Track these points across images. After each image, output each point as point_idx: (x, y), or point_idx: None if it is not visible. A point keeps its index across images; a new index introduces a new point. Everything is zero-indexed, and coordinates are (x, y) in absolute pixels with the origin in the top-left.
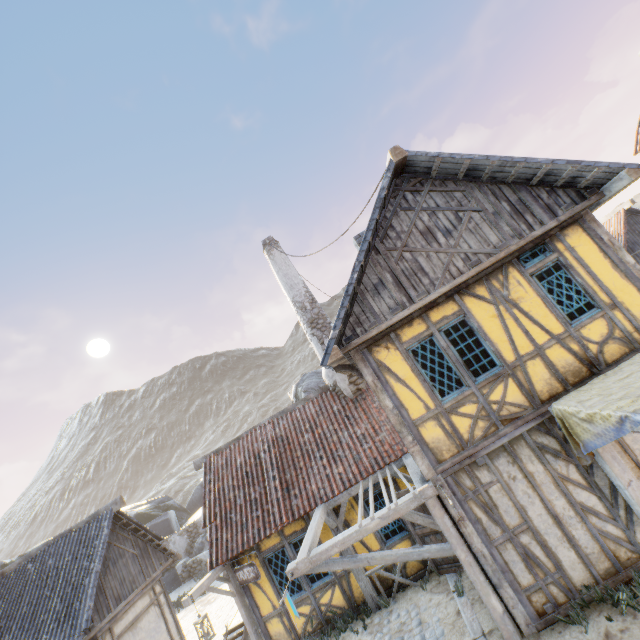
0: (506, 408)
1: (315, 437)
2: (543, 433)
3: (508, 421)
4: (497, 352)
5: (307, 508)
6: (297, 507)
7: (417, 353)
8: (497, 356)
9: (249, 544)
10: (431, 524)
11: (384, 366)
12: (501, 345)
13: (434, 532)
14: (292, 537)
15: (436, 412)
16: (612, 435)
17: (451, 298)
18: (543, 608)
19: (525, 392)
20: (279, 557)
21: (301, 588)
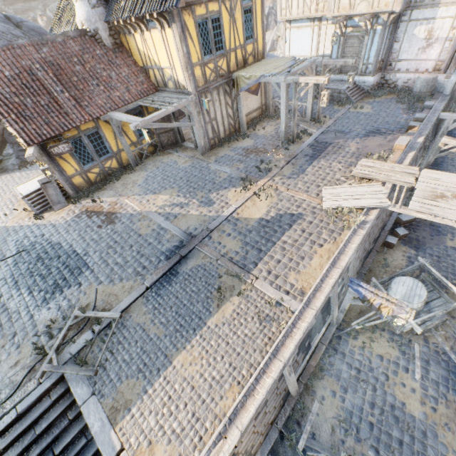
0: (221, 71)
1: (86, 70)
2: (227, 85)
3: (221, 77)
4: (225, 43)
5: (101, 113)
6: (92, 112)
7: (200, 26)
8: (225, 45)
9: (60, 132)
10: (190, 113)
11: (187, 26)
12: (227, 40)
13: (166, 132)
14: (87, 132)
15: (201, 63)
16: (254, 83)
17: (218, 1)
18: (213, 145)
19: (228, 66)
20: (78, 143)
21: (94, 160)
